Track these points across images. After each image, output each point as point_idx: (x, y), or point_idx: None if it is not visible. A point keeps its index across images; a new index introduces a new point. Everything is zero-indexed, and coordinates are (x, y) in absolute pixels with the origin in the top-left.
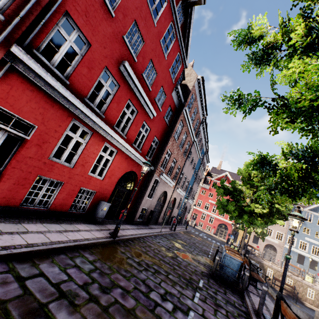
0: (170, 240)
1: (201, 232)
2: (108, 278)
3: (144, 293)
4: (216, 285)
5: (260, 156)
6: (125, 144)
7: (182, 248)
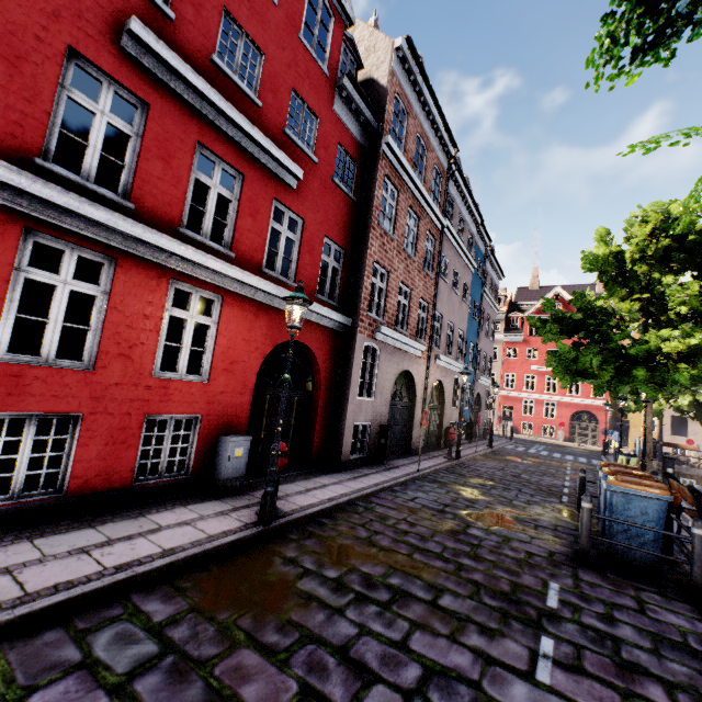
0: (448, 486)
1: (531, 445)
2: (201, 682)
3: None
4: (603, 587)
5: None
6: (236, 271)
7: (482, 499)
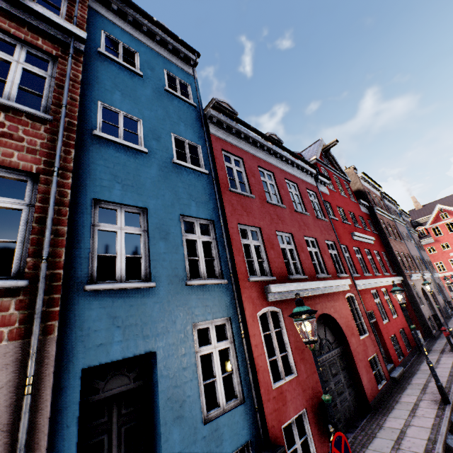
0: None
1: None
2: None
3: None
4: None
5: None
6: (386, 279)
7: None
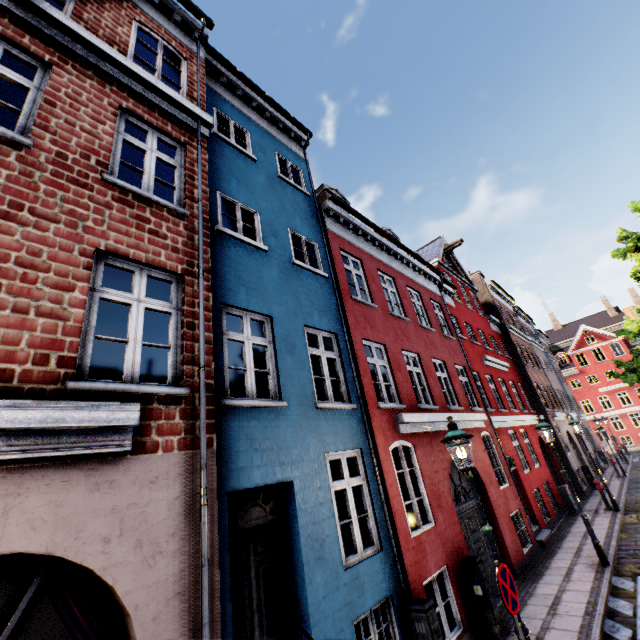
0: None
1: None
2: None
3: None
4: None
5: None
6: (525, 417)
7: None
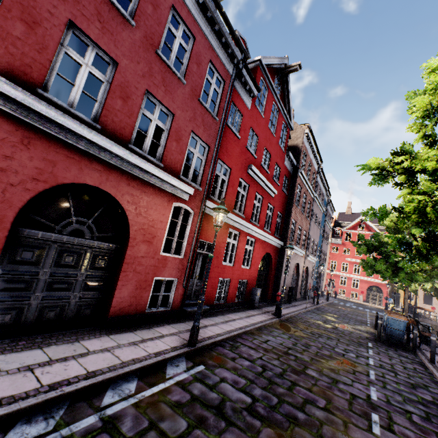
0: (320, 315)
1: (346, 302)
2: (302, 342)
3: (330, 348)
4: (384, 346)
5: (397, 240)
6: (261, 231)
7: (336, 321)
